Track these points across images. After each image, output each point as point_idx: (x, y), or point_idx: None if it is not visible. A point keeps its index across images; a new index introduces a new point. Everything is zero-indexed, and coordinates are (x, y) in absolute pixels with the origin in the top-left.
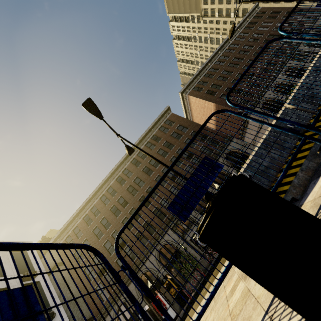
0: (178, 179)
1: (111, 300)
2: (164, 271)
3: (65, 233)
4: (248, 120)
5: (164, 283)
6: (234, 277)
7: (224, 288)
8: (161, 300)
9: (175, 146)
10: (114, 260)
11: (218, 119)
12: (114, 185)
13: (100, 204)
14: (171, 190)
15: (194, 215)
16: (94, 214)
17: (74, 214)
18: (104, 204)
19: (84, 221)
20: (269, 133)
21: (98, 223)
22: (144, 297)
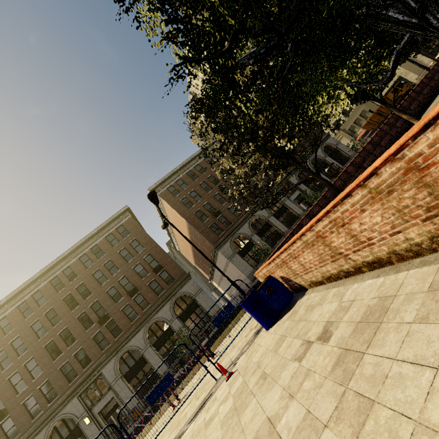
0: (110, 322)
1: None
2: None
3: None
4: (217, 252)
5: None
6: None
7: None
8: None
9: (120, 272)
10: None
11: (192, 234)
12: (11, 316)
13: None
14: (96, 338)
15: (114, 379)
16: None
17: None
18: None
19: None
20: None
21: None
22: None
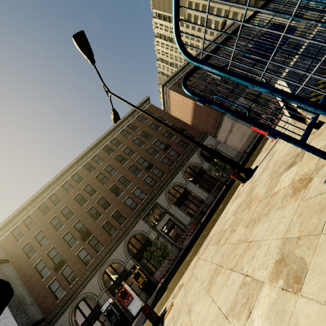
0: (153, 170)
1: (67, 297)
2: (132, 262)
3: (12, 224)
4: (222, 121)
5: (132, 273)
6: (261, 191)
7: (244, 210)
8: (128, 291)
9: (153, 137)
10: (74, 253)
11: (195, 118)
12: (80, 172)
13: (61, 192)
14: (145, 180)
15: (167, 205)
16: (53, 203)
17: (27, 202)
18: (67, 192)
19: (39, 211)
20: (308, 44)
21: (58, 213)
22: (108, 291)
